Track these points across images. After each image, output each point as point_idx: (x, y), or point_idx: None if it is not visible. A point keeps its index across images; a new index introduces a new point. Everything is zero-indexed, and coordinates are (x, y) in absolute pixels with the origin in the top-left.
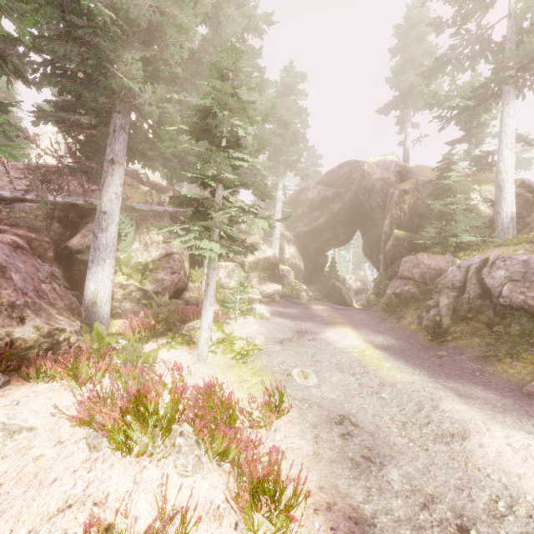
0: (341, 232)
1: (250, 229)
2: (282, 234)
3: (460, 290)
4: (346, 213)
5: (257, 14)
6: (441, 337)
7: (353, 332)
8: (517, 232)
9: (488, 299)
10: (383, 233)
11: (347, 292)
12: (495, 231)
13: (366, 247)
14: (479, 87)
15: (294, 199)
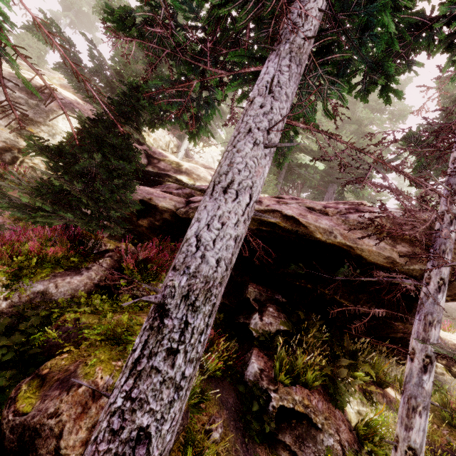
0: None
1: None
2: None
3: None
4: None
5: None
6: None
7: None
8: None
9: None
10: None
11: None
12: None
13: None
14: None
15: None
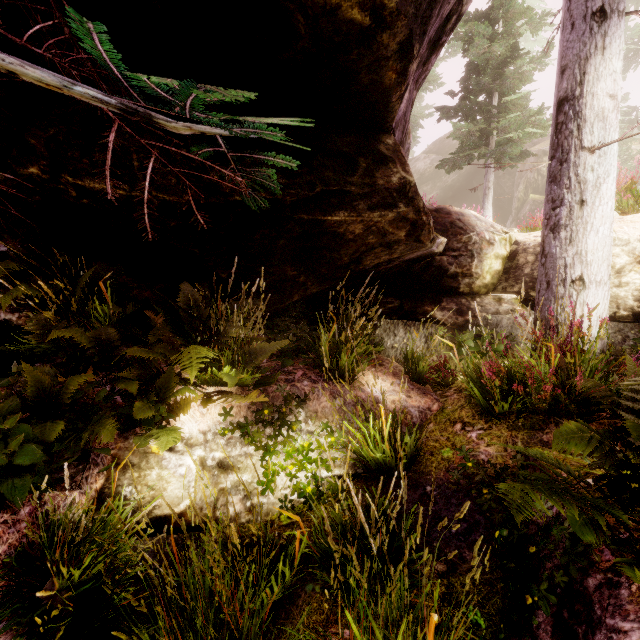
0: None
1: None
2: None
3: None
4: (459, 187)
5: None
6: None
7: None
8: None
9: None
10: (516, 199)
11: None
12: None
13: None
14: None
15: None
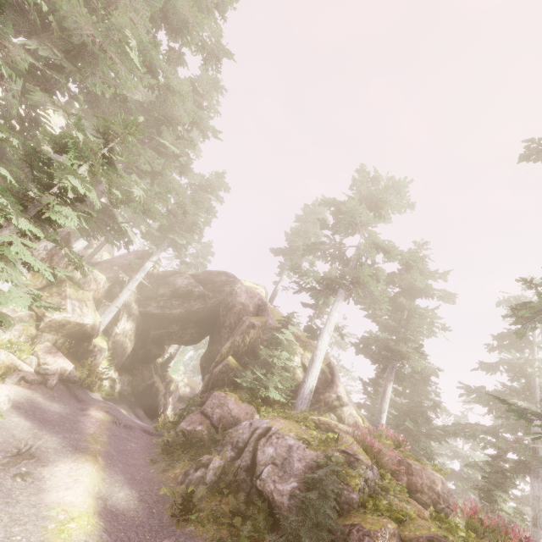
0: (190, 332)
1: (86, 283)
2: (128, 304)
3: (239, 452)
4: (203, 316)
5: (208, 123)
6: (185, 514)
7: (95, 475)
8: (311, 405)
9: (251, 476)
10: (220, 353)
11: (167, 396)
12: (297, 397)
13: (205, 358)
14: (327, 279)
15: (164, 277)
